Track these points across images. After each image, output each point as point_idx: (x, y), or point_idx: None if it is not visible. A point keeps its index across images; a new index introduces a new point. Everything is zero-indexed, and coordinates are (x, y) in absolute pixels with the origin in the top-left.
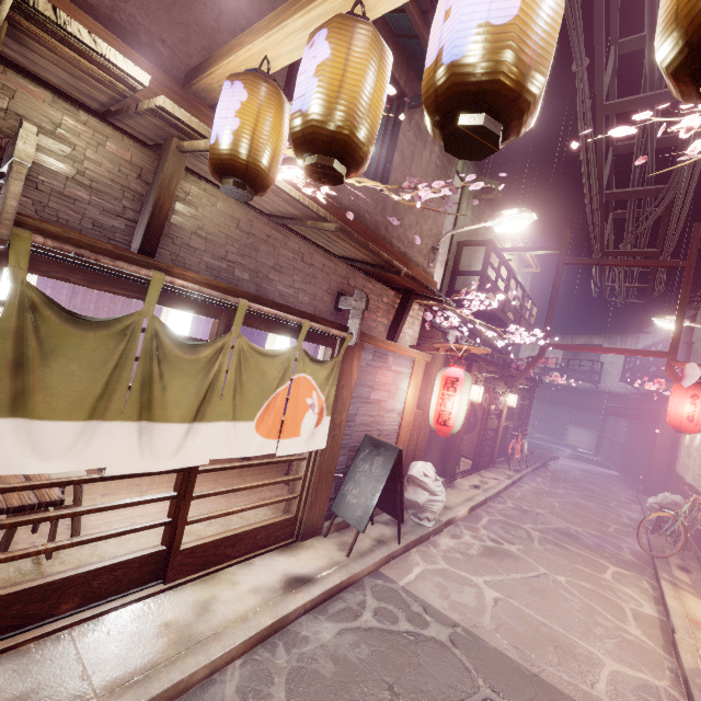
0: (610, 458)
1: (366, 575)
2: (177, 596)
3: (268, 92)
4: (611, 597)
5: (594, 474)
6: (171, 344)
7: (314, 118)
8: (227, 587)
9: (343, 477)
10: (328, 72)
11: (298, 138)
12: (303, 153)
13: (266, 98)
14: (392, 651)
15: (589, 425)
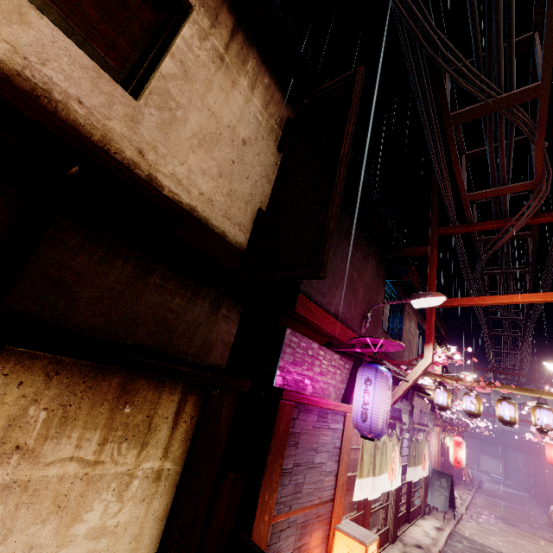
0: (517, 482)
1: (452, 531)
2: (415, 528)
3: (449, 392)
4: (546, 550)
5: (511, 494)
6: (416, 443)
7: (476, 413)
8: (423, 527)
9: (427, 487)
10: (476, 405)
11: (470, 414)
12: (470, 415)
13: (449, 394)
14: (482, 552)
15: (495, 455)
